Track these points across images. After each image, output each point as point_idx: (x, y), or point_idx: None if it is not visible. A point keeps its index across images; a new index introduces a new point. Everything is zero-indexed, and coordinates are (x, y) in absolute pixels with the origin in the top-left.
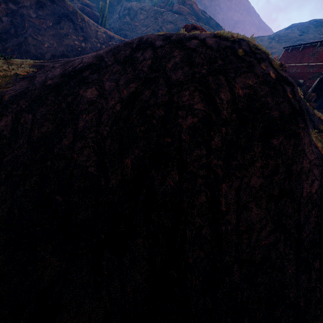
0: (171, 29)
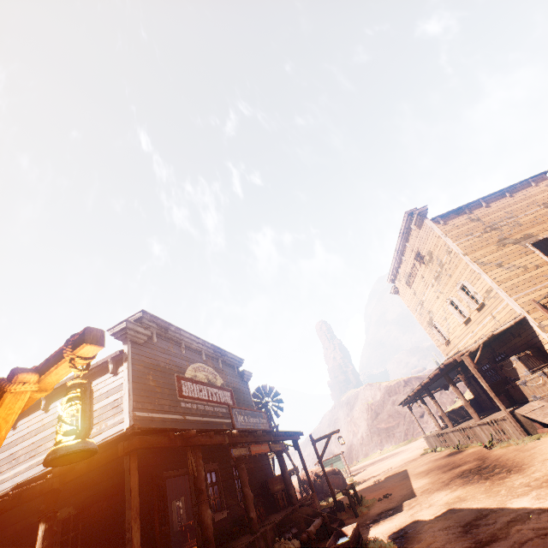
0: None
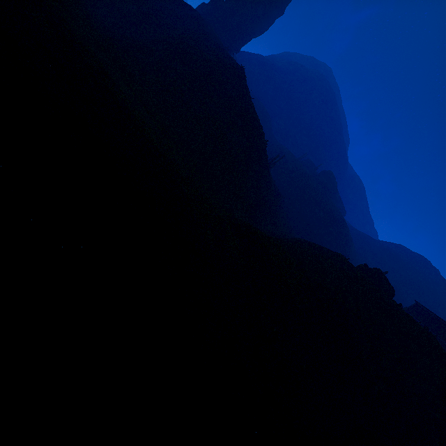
0: (312, 197)
